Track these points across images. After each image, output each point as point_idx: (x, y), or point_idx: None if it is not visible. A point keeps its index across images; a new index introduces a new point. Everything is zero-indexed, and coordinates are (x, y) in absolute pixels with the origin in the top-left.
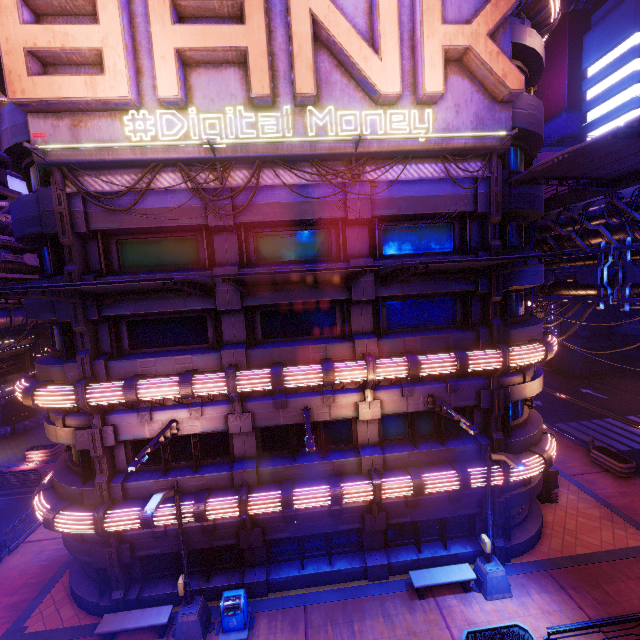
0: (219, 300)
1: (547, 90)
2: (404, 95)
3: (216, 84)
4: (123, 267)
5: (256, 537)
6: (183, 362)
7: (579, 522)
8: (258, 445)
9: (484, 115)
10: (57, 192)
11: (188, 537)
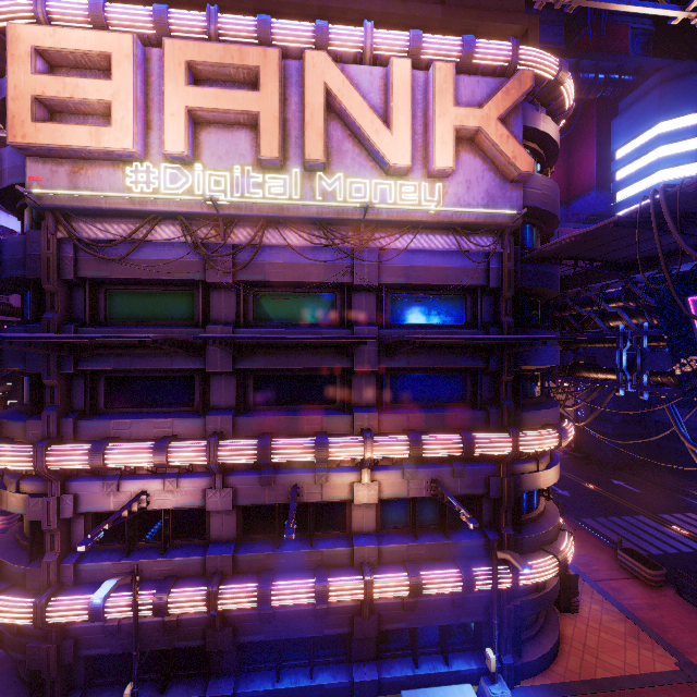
0: (209, 360)
1: (577, 168)
2: (415, 168)
3: (226, 143)
4: (109, 318)
5: (225, 638)
6: (162, 426)
7: (601, 638)
8: (239, 526)
9: (495, 193)
10: (47, 236)
11: (145, 634)
